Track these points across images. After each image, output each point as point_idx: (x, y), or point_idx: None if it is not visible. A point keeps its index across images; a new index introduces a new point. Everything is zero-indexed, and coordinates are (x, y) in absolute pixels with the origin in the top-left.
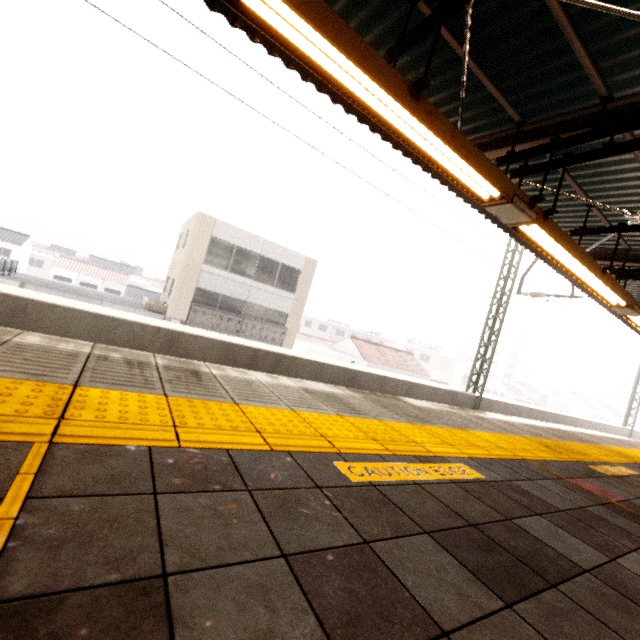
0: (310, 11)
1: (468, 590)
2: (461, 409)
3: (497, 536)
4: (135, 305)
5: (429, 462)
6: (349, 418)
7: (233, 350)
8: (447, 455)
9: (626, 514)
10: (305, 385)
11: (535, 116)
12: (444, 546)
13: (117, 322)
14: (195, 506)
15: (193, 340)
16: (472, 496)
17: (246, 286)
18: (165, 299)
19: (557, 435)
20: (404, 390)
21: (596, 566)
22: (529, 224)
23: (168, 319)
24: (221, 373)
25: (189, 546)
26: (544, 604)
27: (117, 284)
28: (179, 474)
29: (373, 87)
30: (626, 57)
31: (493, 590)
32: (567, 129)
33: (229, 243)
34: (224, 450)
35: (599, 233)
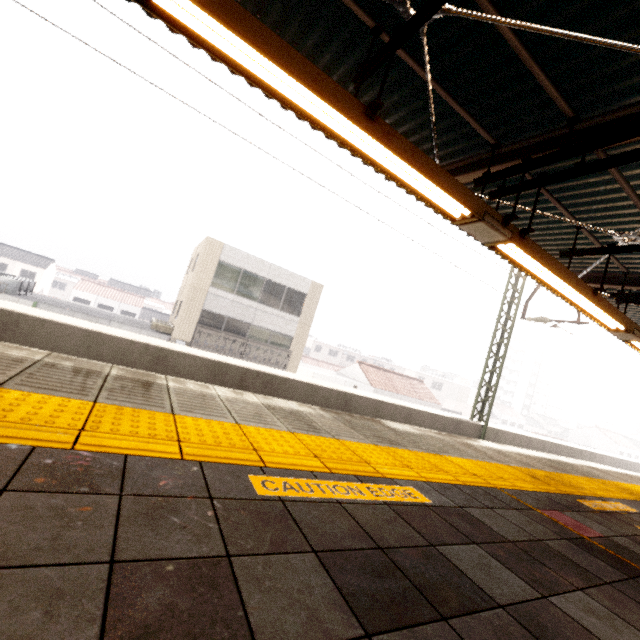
0: (257, 39)
1: (326, 615)
2: (449, 435)
3: (405, 561)
4: (143, 326)
5: (370, 482)
6: (301, 435)
7: (222, 369)
8: (399, 477)
9: (595, 551)
10: (271, 402)
11: (509, 139)
12: (328, 567)
13: (106, 338)
14: (42, 506)
15: (181, 358)
16: (402, 519)
17: (251, 309)
18: (172, 320)
19: (555, 467)
20: (402, 416)
21: (518, 602)
22: (505, 243)
23: (173, 340)
24: (178, 386)
25: (1, 544)
26: (418, 637)
27: (133, 306)
28: (49, 474)
29: (328, 108)
30: (586, 79)
31: (359, 617)
32: (539, 150)
33: (236, 267)
34: (123, 455)
35: (589, 254)
